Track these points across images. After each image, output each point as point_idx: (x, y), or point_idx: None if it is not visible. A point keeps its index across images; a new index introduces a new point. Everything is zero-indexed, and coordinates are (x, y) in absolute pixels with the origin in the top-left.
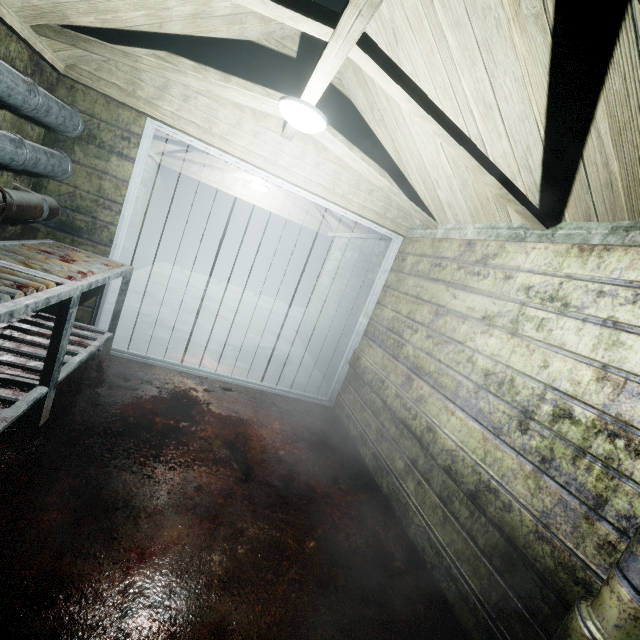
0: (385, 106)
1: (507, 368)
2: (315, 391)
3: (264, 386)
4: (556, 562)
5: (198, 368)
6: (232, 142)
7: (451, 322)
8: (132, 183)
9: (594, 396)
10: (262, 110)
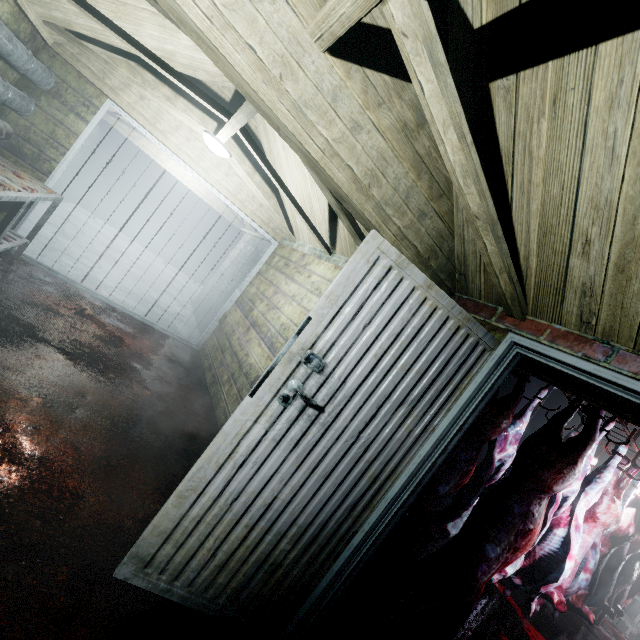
0: (276, 157)
1: (290, 321)
2: (189, 338)
3: (147, 320)
4: None
5: (94, 291)
6: (169, 138)
7: (279, 297)
8: (81, 138)
9: None
10: (194, 129)
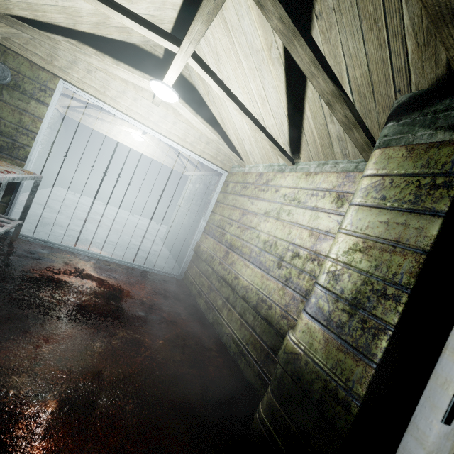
0: (215, 93)
1: (274, 237)
2: (171, 271)
3: (135, 264)
4: (288, 326)
5: (87, 251)
6: (119, 102)
7: (250, 217)
8: (45, 120)
9: (308, 243)
10: (140, 85)
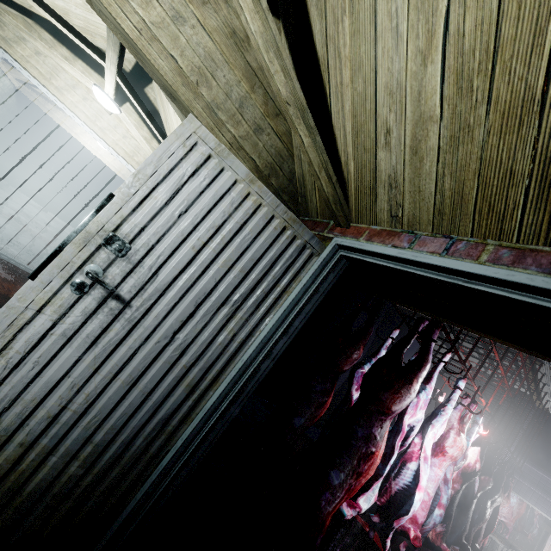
0: (170, 123)
1: None
2: None
3: (29, 269)
4: None
5: None
6: (65, 95)
7: None
8: None
9: None
10: (87, 86)
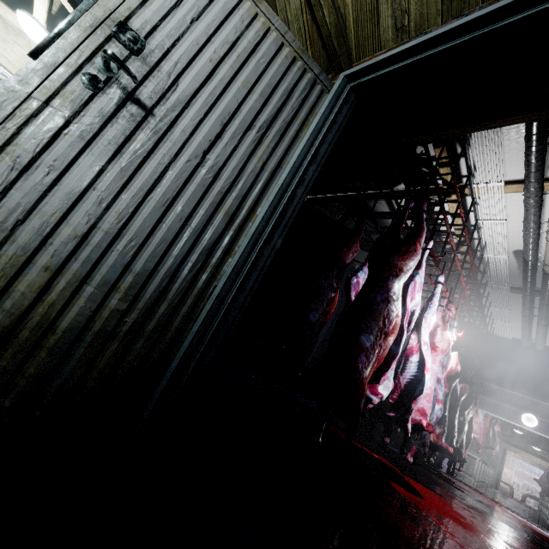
0: None
1: None
2: None
3: None
4: None
5: None
6: None
7: None
8: None
9: None
10: (7, 19)
